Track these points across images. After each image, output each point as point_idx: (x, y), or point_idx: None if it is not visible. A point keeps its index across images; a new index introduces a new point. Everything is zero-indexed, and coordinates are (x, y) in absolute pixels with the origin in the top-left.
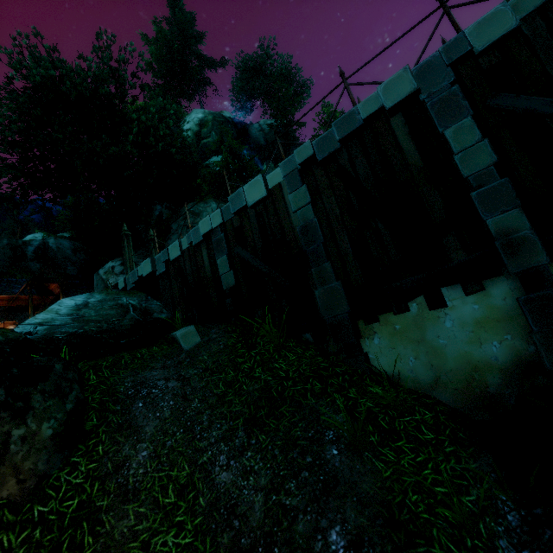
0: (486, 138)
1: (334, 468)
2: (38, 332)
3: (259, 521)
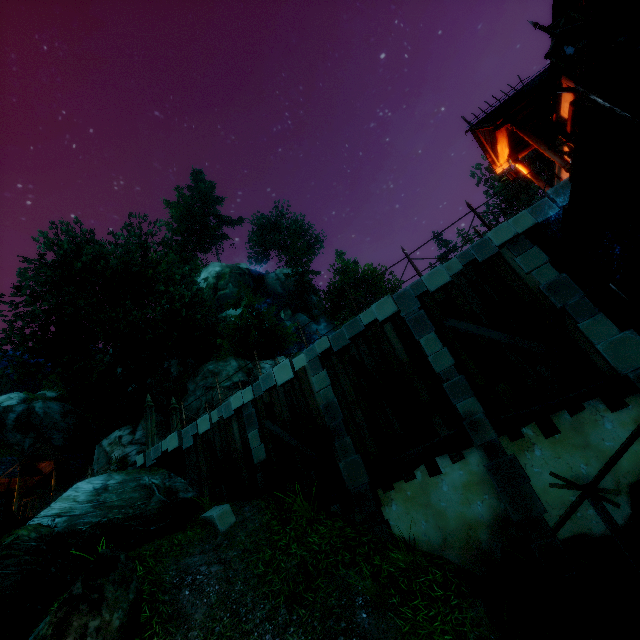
0: (446, 347)
1: (364, 630)
2: (57, 524)
3: None
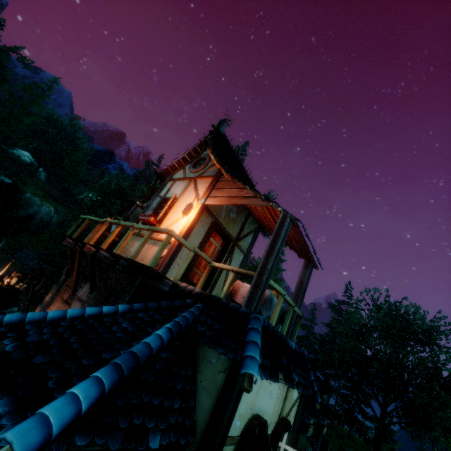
0: None
1: None
2: None
3: None
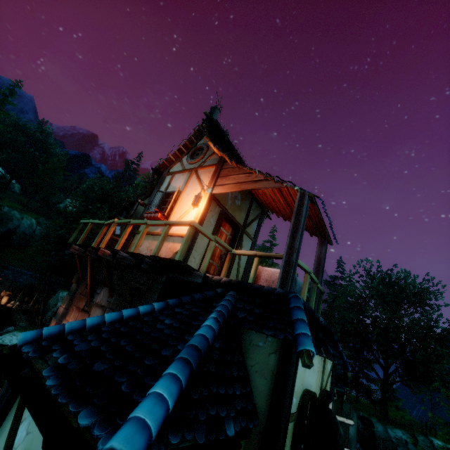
0: None
1: None
2: None
3: None
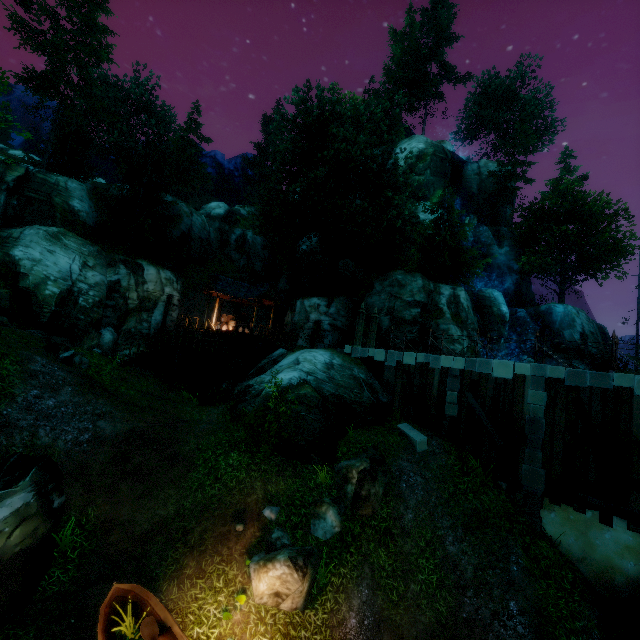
0: None
1: (514, 576)
2: (311, 382)
3: (470, 578)
